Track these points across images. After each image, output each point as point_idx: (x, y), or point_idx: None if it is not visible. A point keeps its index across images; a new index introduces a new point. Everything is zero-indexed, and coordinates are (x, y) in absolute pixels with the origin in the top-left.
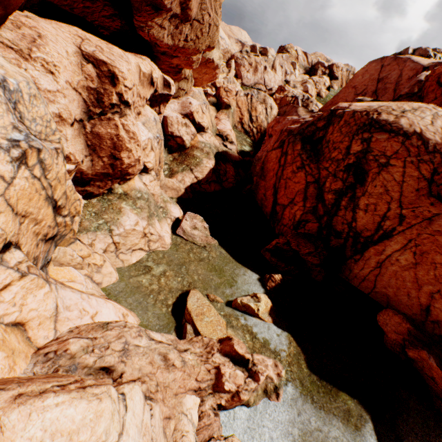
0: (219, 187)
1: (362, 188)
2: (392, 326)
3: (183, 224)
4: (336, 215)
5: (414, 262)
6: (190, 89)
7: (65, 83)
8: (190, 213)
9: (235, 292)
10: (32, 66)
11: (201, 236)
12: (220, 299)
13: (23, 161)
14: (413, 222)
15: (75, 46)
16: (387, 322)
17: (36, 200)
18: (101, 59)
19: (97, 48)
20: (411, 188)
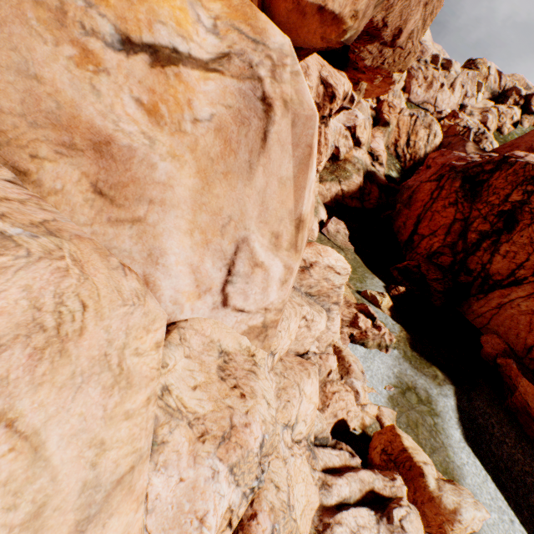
0: (359, 205)
1: (507, 236)
2: (491, 344)
3: (328, 226)
4: (473, 254)
5: (533, 309)
6: (359, 101)
7: None
8: (336, 219)
9: (364, 287)
10: None
11: (341, 240)
12: (352, 287)
13: None
14: None
15: (318, 72)
16: (488, 341)
17: None
18: (330, 83)
19: (329, 74)
20: None
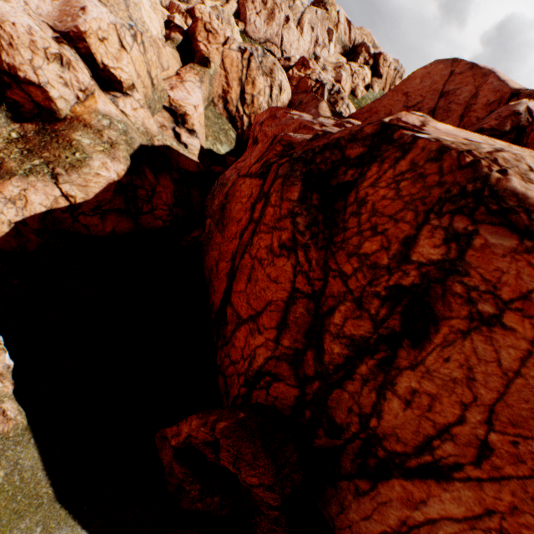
0: (129, 225)
1: (414, 353)
2: None
3: None
4: (342, 386)
5: None
6: None
7: None
8: None
9: None
10: None
11: None
12: None
13: None
14: (508, 469)
15: None
16: None
17: None
18: None
19: None
20: (529, 393)
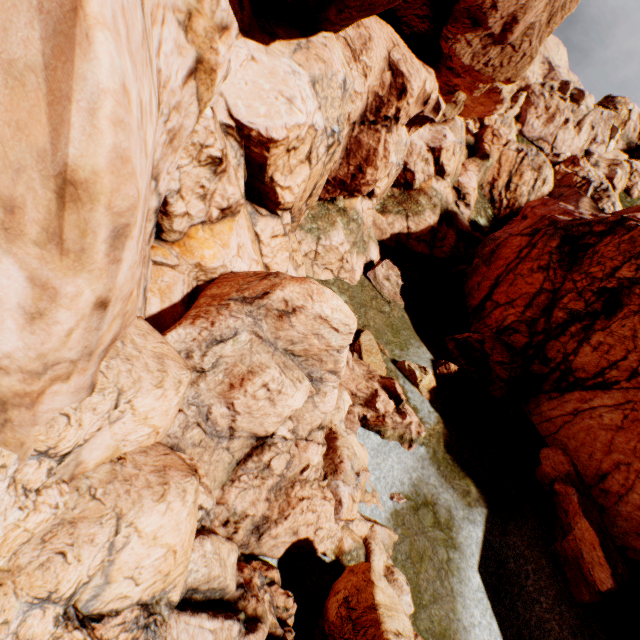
0: (427, 251)
1: (605, 322)
2: (553, 462)
3: (377, 269)
4: (556, 339)
5: (619, 425)
6: (453, 118)
7: (367, 88)
8: (389, 262)
9: (404, 357)
10: (356, 67)
11: (390, 290)
12: (388, 353)
13: (329, 149)
14: None
15: (387, 51)
16: (549, 457)
17: (313, 182)
18: (402, 70)
19: (403, 57)
20: None
